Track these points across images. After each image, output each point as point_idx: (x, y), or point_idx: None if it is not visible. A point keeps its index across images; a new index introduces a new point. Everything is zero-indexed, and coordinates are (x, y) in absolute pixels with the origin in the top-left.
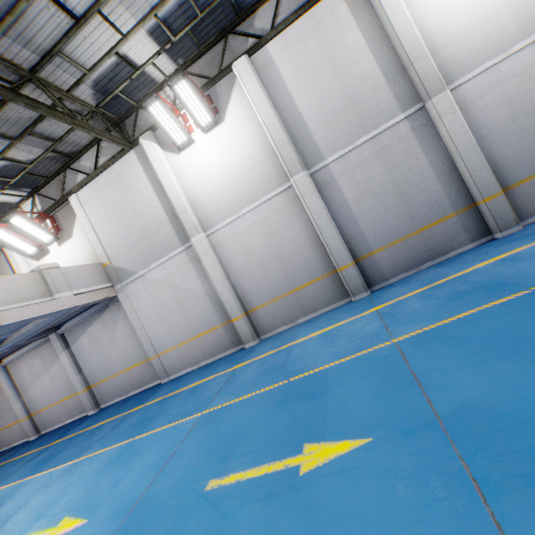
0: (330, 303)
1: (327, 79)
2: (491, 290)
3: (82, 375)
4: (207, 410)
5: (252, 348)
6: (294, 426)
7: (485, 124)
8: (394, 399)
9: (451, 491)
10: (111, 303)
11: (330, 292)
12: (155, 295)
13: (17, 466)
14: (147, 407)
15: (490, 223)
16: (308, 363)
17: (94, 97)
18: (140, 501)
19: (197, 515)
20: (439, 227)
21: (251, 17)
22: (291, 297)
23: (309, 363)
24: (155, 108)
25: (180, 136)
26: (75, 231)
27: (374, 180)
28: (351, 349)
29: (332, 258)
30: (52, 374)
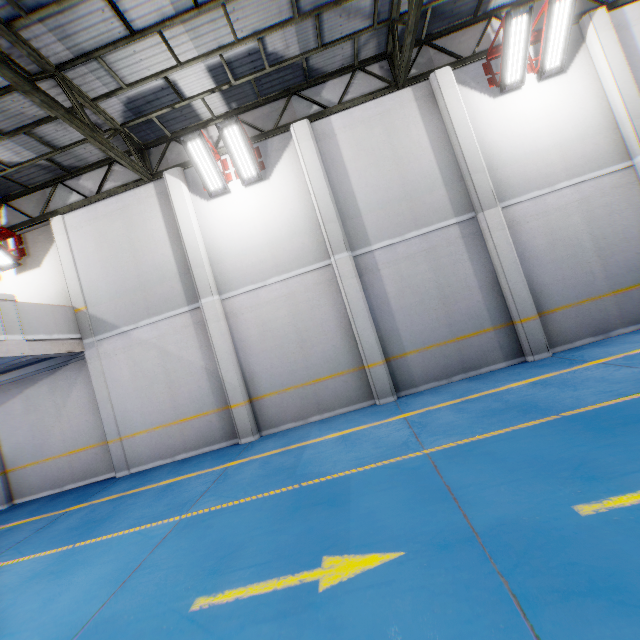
0: (351, 402)
1: (386, 166)
2: (525, 411)
3: None
4: (189, 514)
5: (249, 444)
6: (310, 537)
7: (528, 247)
8: (427, 512)
9: (491, 606)
10: (72, 361)
11: (353, 391)
12: (137, 360)
13: None
14: (95, 506)
15: (524, 345)
16: (325, 467)
17: (122, 114)
18: (90, 625)
19: (180, 639)
20: (475, 339)
21: (320, 85)
22: (307, 389)
23: (326, 467)
24: (194, 145)
25: (215, 182)
26: (47, 261)
27: (418, 278)
28: (377, 455)
29: (362, 352)
30: None
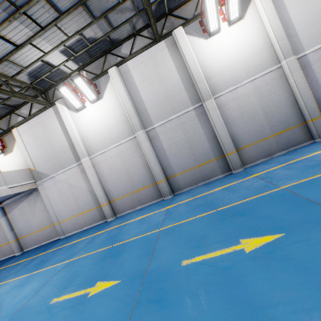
0: (153, 199)
1: (156, 84)
2: (208, 206)
3: (14, 232)
4: (72, 259)
5: (110, 222)
6: (99, 272)
7: (230, 116)
8: (140, 261)
9: (127, 305)
10: (34, 191)
11: (153, 194)
12: (60, 189)
13: None
14: (47, 254)
15: (230, 166)
16: (125, 236)
17: (29, 79)
18: (21, 308)
19: (41, 315)
20: (207, 165)
21: (119, 46)
22: (133, 195)
23: (125, 236)
24: (63, 89)
25: (77, 104)
26: (15, 149)
27: (178, 138)
28: (144, 230)
29: (154, 176)
30: None
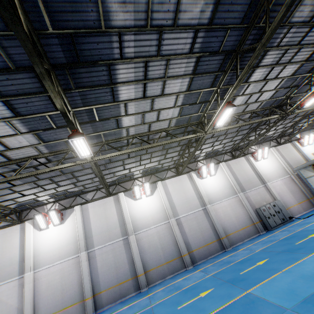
0: None
1: (103, 220)
2: None
3: None
4: None
5: None
6: None
7: (143, 247)
8: None
9: None
10: None
11: (79, 312)
12: None
13: None
14: None
15: (140, 285)
16: None
17: (16, 206)
18: None
19: None
20: (125, 283)
21: (86, 193)
22: (60, 313)
23: None
24: (38, 216)
25: (43, 226)
26: None
27: (109, 260)
28: None
29: (84, 293)
30: None
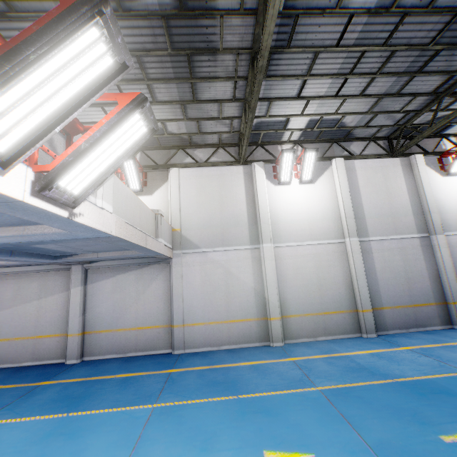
0: (346, 332)
1: (382, 195)
2: None
3: (83, 317)
4: (321, 387)
5: (282, 347)
6: None
7: (456, 260)
8: None
9: None
10: (160, 262)
11: (348, 325)
12: (208, 272)
13: (2, 399)
14: (197, 372)
15: (453, 318)
16: (396, 372)
17: None
18: (373, 444)
19: None
20: (424, 308)
21: (349, 142)
22: (319, 317)
23: (397, 372)
24: (288, 155)
25: (285, 177)
26: (157, 193)
27: (394, 263)
28: (430, 370)
29: (359, 301)
30: (43, 304)
